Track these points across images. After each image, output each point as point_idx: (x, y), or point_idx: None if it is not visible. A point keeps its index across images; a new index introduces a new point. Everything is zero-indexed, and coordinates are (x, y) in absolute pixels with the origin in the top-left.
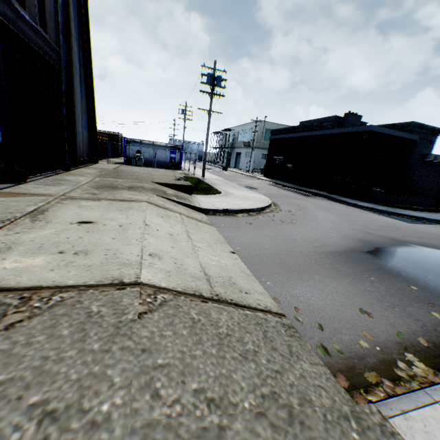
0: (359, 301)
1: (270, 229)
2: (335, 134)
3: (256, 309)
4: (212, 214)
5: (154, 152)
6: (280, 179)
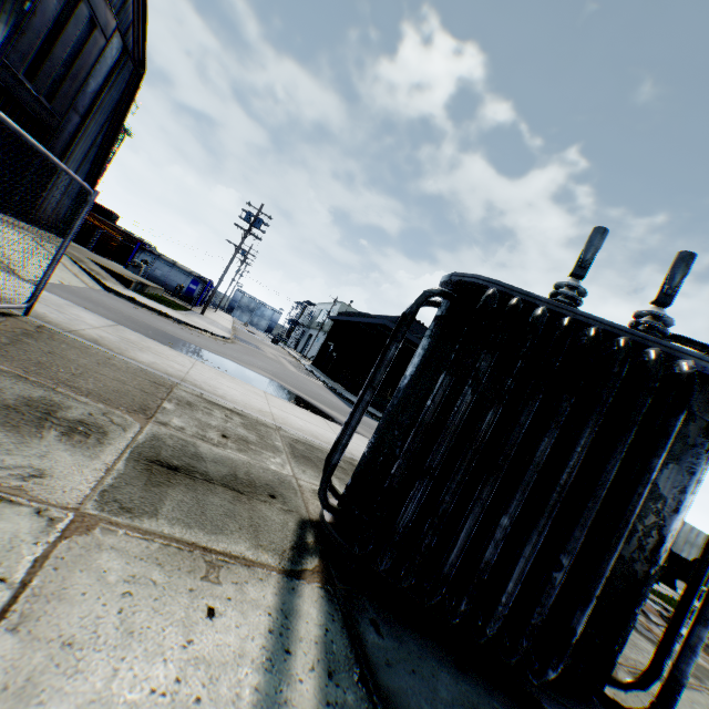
0: (100, 312)
1: (147, 316)
2: (373, 327)
3: (1, 260)
4: (113, 294)
5: (170, 273)
6: (322, 369)
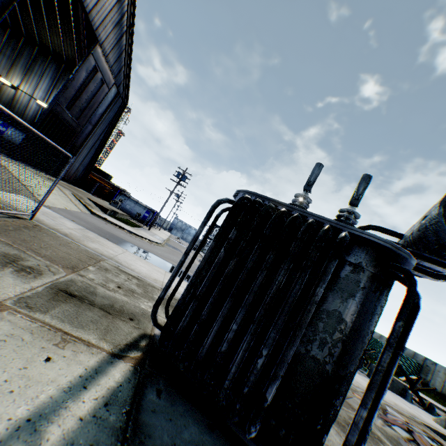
0: (80, 223)
1: (111, 228)
2: None
3: (34, 195)
4: (95, 216)
5: (134, 207)
6: None
